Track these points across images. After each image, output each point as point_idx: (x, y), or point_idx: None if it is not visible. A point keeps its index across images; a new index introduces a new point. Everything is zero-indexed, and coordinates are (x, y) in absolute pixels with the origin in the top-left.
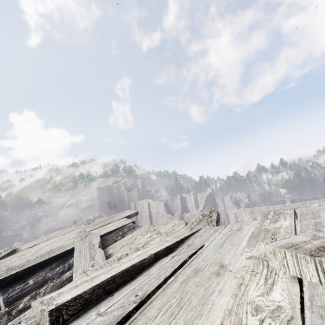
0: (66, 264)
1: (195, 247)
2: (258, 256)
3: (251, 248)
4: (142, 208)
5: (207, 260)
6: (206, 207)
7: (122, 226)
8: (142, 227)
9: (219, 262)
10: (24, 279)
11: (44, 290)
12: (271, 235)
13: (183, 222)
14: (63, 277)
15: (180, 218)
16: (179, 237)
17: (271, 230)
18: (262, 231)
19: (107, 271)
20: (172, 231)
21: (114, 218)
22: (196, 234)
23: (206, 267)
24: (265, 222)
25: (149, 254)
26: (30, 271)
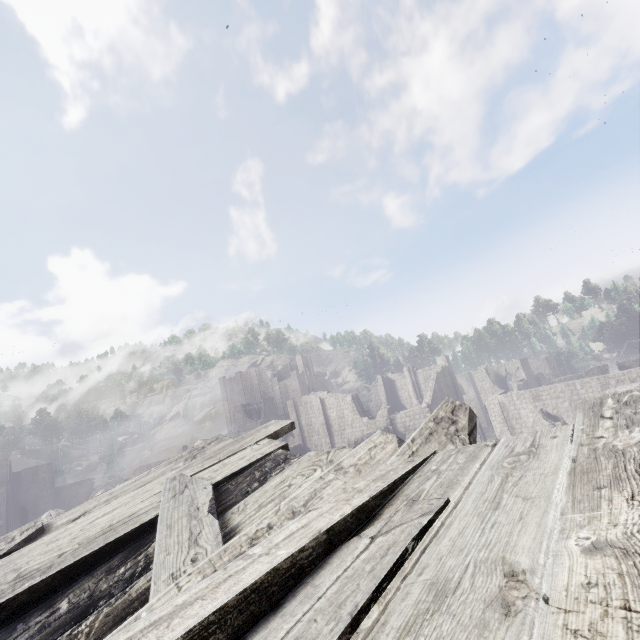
0: (141, 556)
1: (426, 506)
2: (625, 545)
3: (588, 511)
4: (310, 411)
5: (466, 552)
6: (438, 397)
7: (260, 457)
8: (303, 458)
9: (501, 561)
10: (50, 598)
11: (89, 626)
12: (638, 467)
13: (391, 439)
14: (132, 589)
15: (388, 423)
16: (384, 480)
17: (631, 452)
18: (602, 456)
19: (211, 591)
20: (369, 462)
21: (243, 441)
22: (426, 467)
23: (466, 576)
24: (602, 428)
25: (314, 534)
26: (65, 579)
